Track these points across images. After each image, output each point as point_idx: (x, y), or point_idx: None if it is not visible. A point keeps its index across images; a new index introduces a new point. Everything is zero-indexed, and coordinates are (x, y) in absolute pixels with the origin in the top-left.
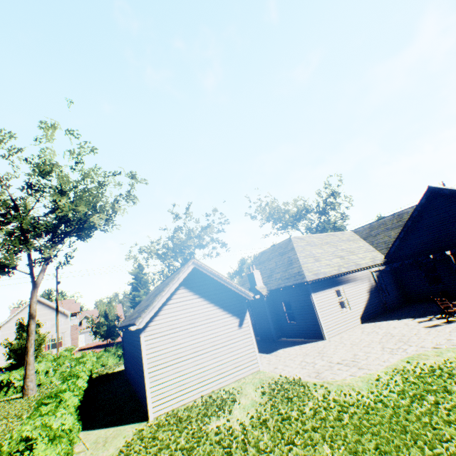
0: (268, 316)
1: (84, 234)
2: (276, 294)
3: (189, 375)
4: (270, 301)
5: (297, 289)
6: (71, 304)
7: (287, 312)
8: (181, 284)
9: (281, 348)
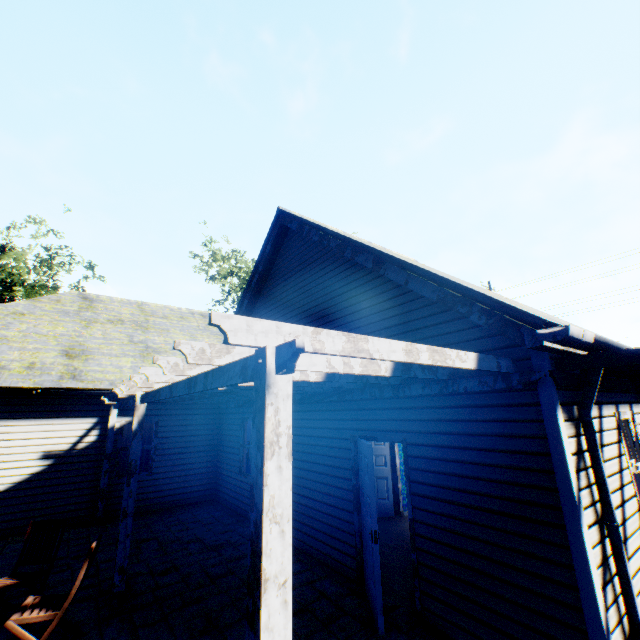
0: None
1: None
2: None
3: None
4: None
5: None
6: None
7: None
8: None
9: None
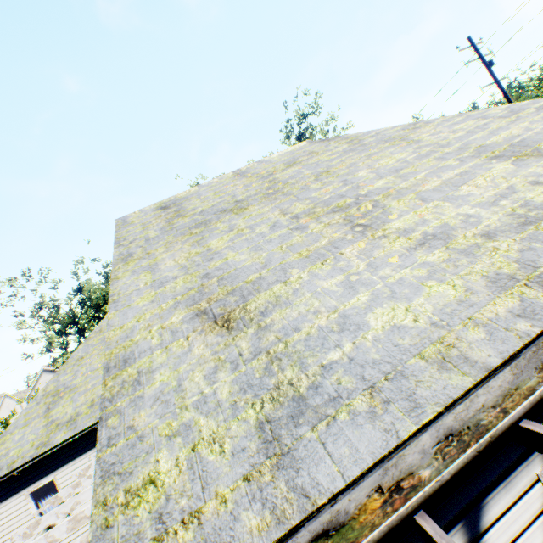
0: None
1: None
2: None
3: None
4: None
5: None
6: None
7: None
8: None
9: None
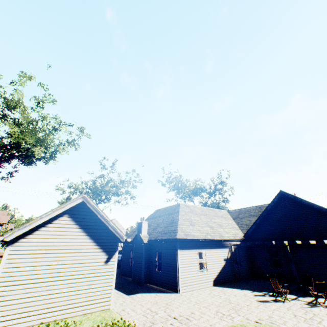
0: (142, 261)
1: (27, 160)
2: (154, 244)
3: (38, 299)
4: (148, 249)
5: (169, 243)
6: (2, 215)
7: (158, 261)
8: (67, 212)
9: (142, 292)
